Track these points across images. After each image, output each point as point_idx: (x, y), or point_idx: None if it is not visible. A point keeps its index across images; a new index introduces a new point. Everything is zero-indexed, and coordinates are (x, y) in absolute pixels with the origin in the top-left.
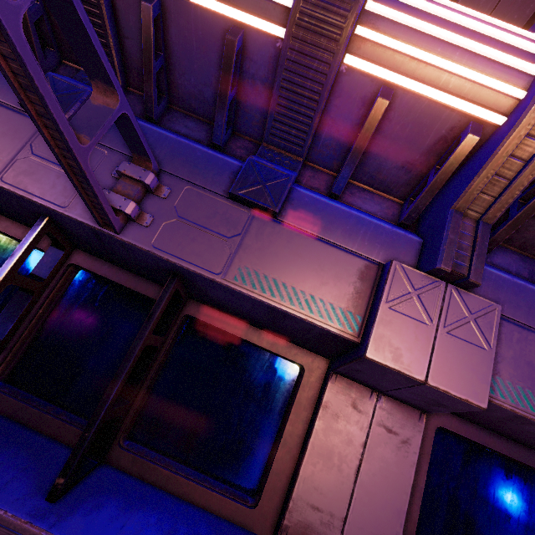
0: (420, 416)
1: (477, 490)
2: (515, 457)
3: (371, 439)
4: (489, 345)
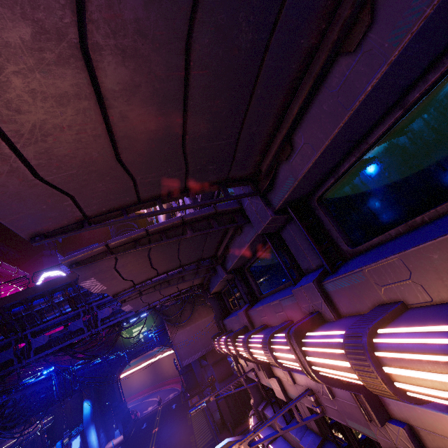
0: None
1: None
2: None
3: None
4: None
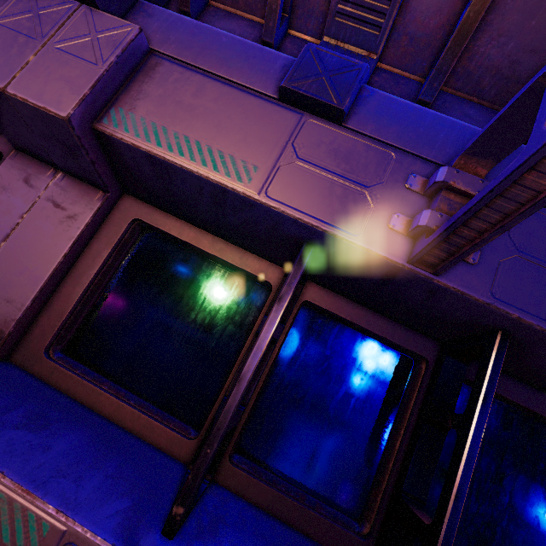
0: (99, 195)
1: (184, 297)
2: (218, 255)
3: (33, 211)
4: (102, 61)
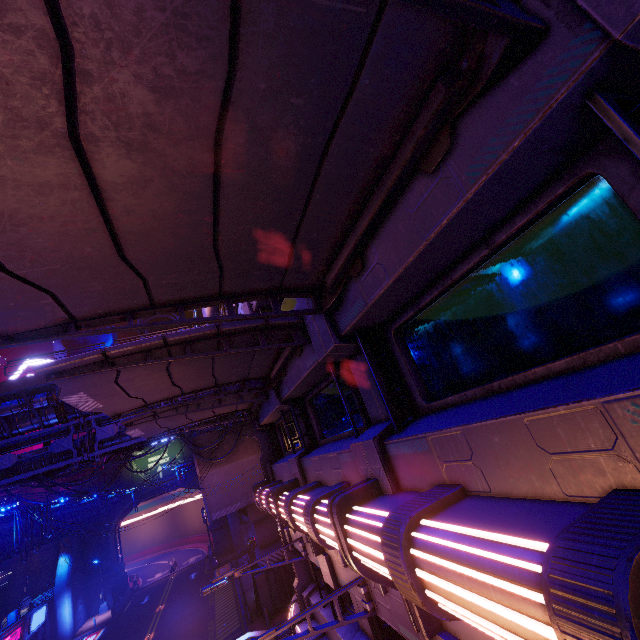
0: None
1: None
2: None
3: None
4: None
